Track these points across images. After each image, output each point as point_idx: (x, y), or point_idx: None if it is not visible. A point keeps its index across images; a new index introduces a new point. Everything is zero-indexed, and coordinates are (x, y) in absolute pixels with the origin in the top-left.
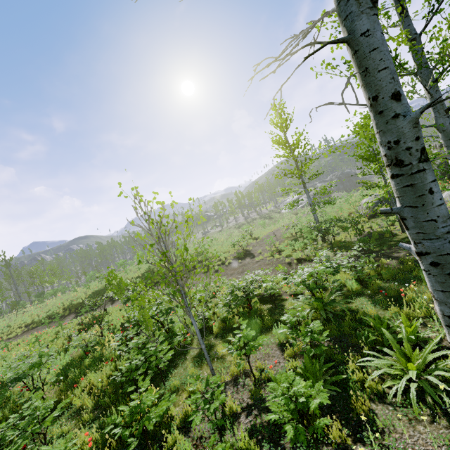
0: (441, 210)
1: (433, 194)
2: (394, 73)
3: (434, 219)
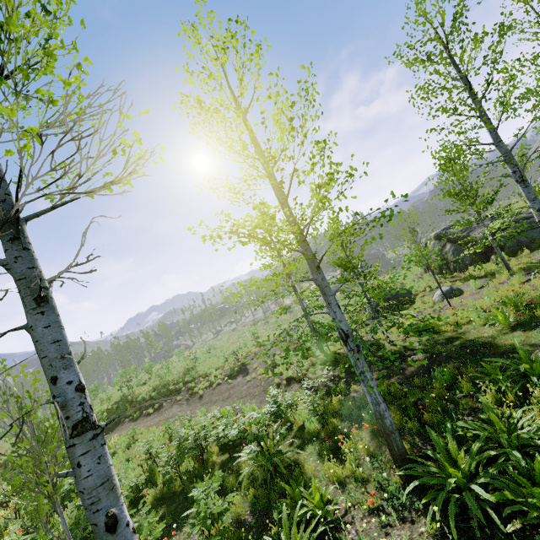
0: (87, 482)
1: (81, 467)
2: (53, 360)
3: (82, 490)
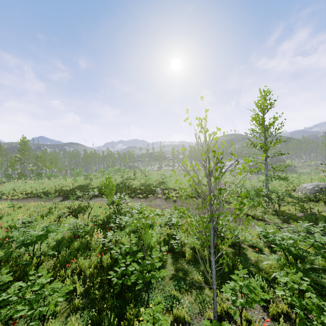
0: None
1: None
2: None
3: None
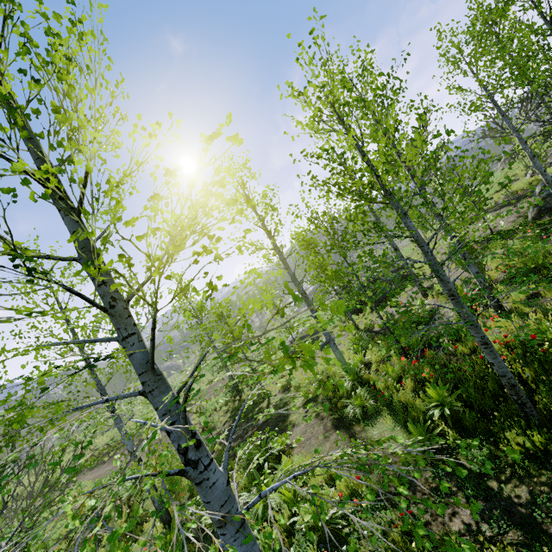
0: None
1: None
2: None
3: None
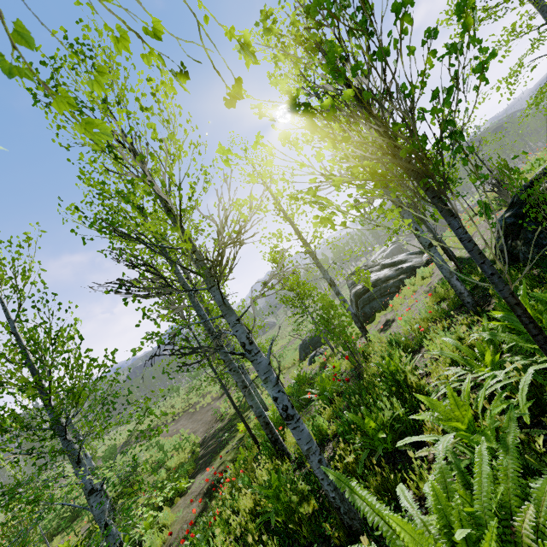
0: None
1: None
2: None
3: None
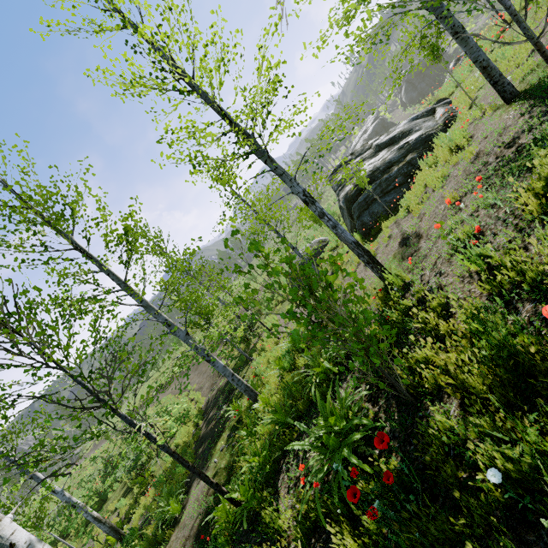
0: None
1: None
2: None
3: None
